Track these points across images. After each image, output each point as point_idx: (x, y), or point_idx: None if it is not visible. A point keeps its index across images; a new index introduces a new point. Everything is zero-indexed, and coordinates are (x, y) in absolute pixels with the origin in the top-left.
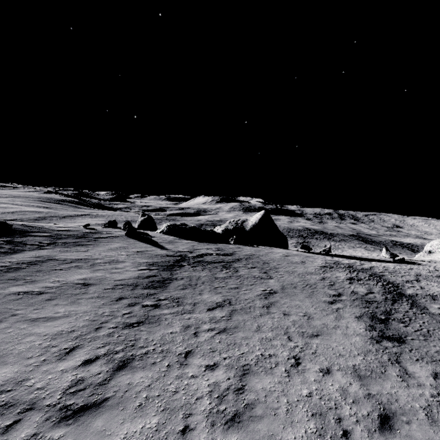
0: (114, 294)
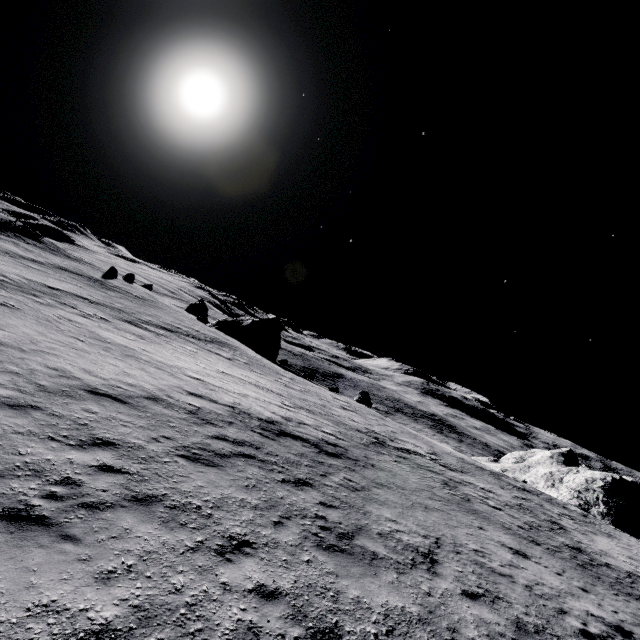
0: None
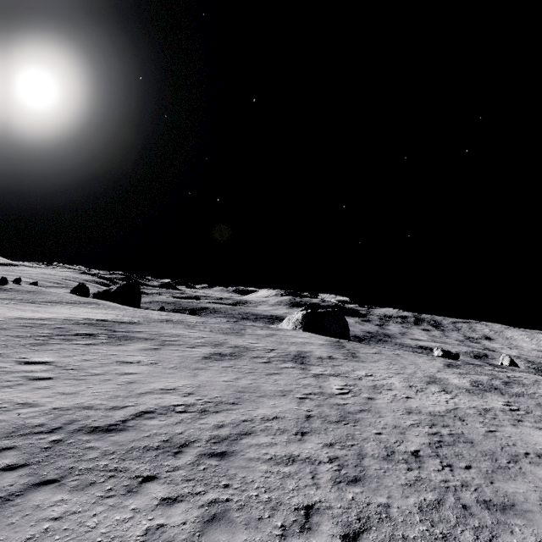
0: None
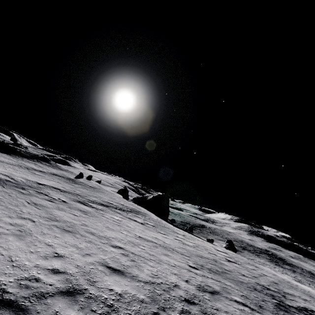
0: (23, 165)
